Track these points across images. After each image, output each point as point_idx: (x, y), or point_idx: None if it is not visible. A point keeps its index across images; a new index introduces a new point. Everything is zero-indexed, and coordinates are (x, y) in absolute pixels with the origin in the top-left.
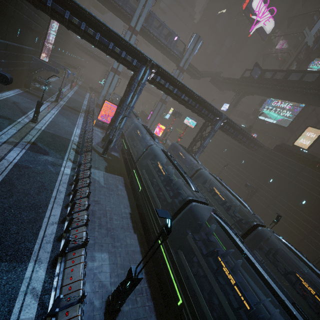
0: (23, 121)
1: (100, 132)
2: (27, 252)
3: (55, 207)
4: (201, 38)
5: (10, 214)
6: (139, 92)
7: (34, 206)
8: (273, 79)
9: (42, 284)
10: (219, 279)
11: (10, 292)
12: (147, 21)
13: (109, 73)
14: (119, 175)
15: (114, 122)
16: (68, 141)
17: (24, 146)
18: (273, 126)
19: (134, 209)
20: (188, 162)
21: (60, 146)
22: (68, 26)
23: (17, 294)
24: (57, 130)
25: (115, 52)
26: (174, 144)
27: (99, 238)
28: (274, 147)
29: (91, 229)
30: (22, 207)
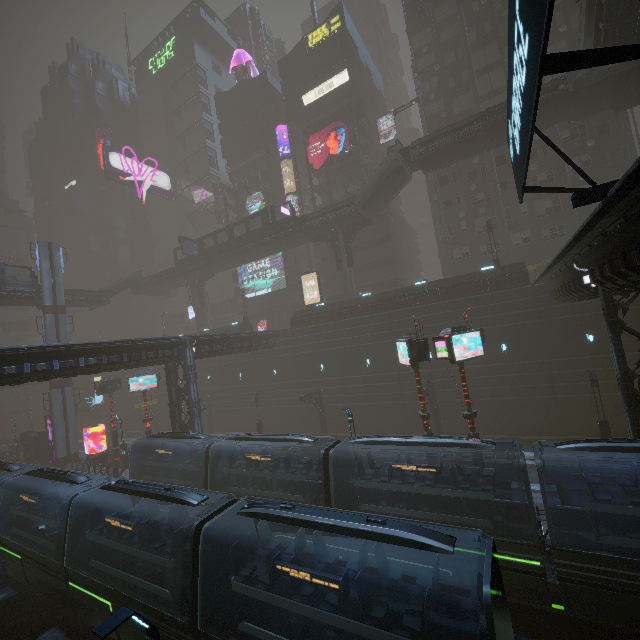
0: None
1: None
2: None
3: None
4: (55, 244)
5: None
6: None
7: None
8: (219, 245)
9: None
10: (304, 592)
11: None
12: None
13: None
14: (40, 632)
15: None
16: None
17: None
18: (272, 296)
19: None
20: (186, 453)
21: None
22: None
23: None
24: None
25: None
26: (139, 445)
27: None
28: (291, 324)
29: None
30: None
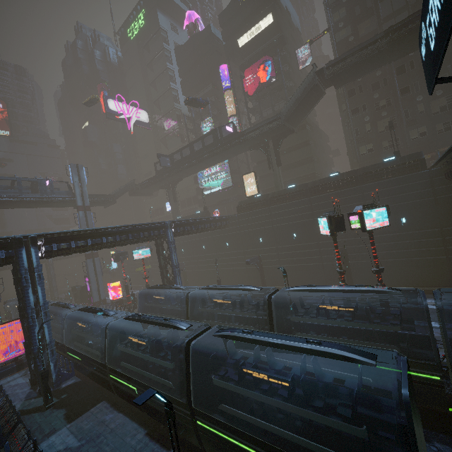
0: None
1: (20, 378)
2: None
3: None
4: (80, 165)
5: None
6: (40, 280)
7: None
8: (184, 158)
9: None
10: (263, 388)
11: None
12: None
13: None
14: (96, 403)
15: (32, 344)
16: None
17: None
18: (222, 192)
19: (151, 422)
20: (173, 298)
21: None
22: None
23: None
24: None
25: None
26: (143, 293)
27: None
28: (237, 210)
29: None
30: None
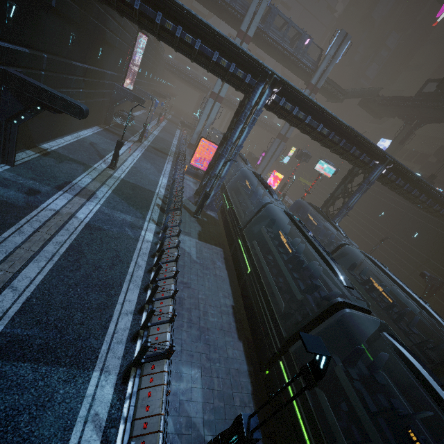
0: (100, 167)
1: (192, 183)
2: (92, 355)
3: (131, 288)
4: (349, 36)
5: (75, 295)
6: (251, 124)
7: (105, 285)
8: None
9: (108, 409)
10: None
11: (66, 416)
12: (265, 21)
13: (208, 100)
14: (217, 245)
15: (213, 168)
16: (151, 194)
17: (99, 200)
18: None
19: (237, 298)
20: (323, 232)
21: (142, 201)
22: (159, 34)
23: (74, 420)
24: (139, 179)
25: (221, 66)
26: (300, 202)
27: (188, 342)
28: None
29: (178, 327)
30: (90, 285)
